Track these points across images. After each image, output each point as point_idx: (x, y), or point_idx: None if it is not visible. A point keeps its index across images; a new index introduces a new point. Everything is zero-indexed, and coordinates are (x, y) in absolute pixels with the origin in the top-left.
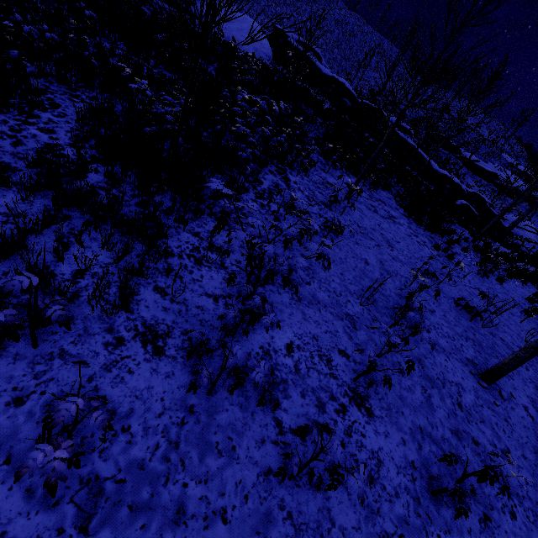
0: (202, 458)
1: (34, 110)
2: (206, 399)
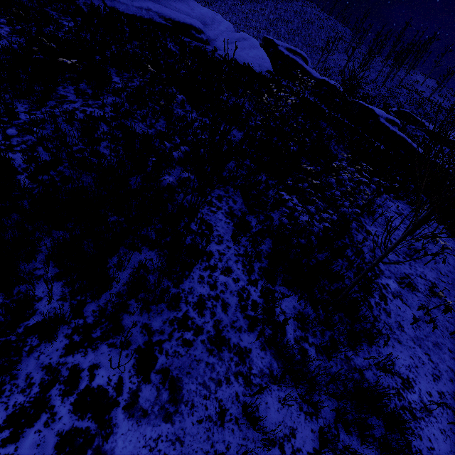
0: None
1: (204, 245)
2: None
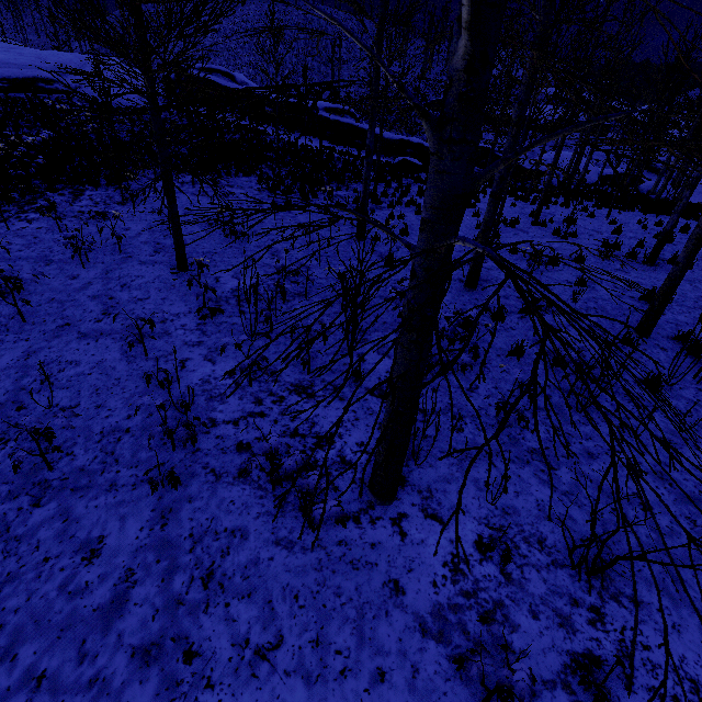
0: None
1: None
2: None
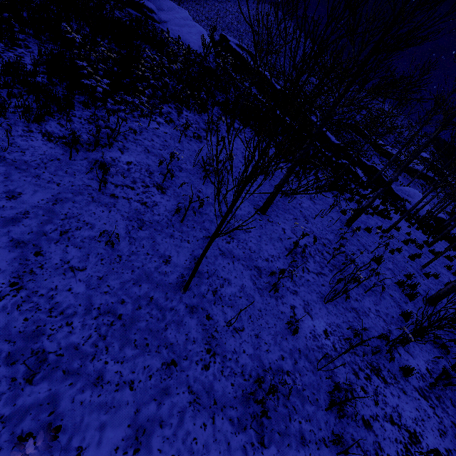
0: (56, 171)
1: (14, 47)
2: (68, 160)
